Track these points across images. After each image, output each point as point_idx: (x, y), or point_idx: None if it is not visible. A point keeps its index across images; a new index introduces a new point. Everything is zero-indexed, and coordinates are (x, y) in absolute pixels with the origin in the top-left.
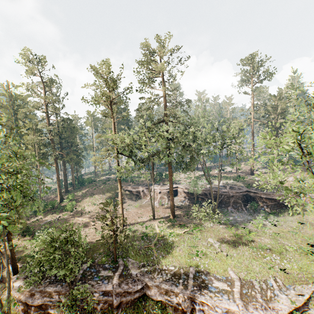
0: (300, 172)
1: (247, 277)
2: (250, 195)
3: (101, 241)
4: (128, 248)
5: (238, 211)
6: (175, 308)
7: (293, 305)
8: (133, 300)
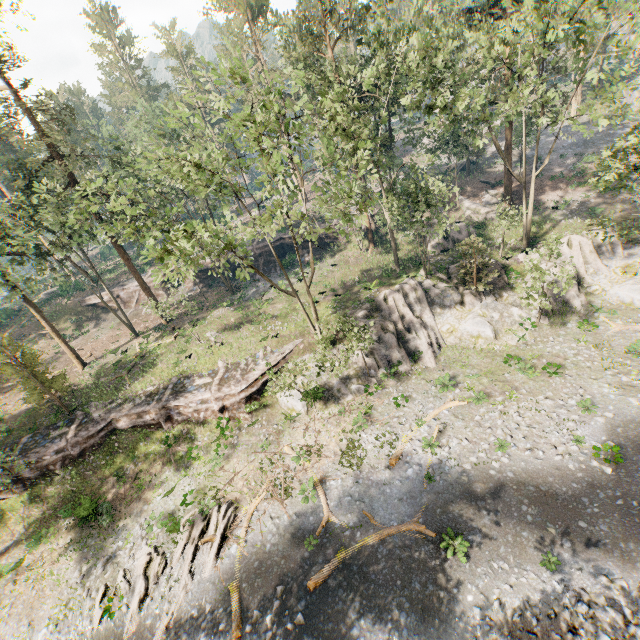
0: None
1: (236, 360)
2: (286, 243)
3: (47, 401)
4: (90, 392)
5: (268, 276)
6: (153, 425)
7: (267, 367)
8: (100, 441)
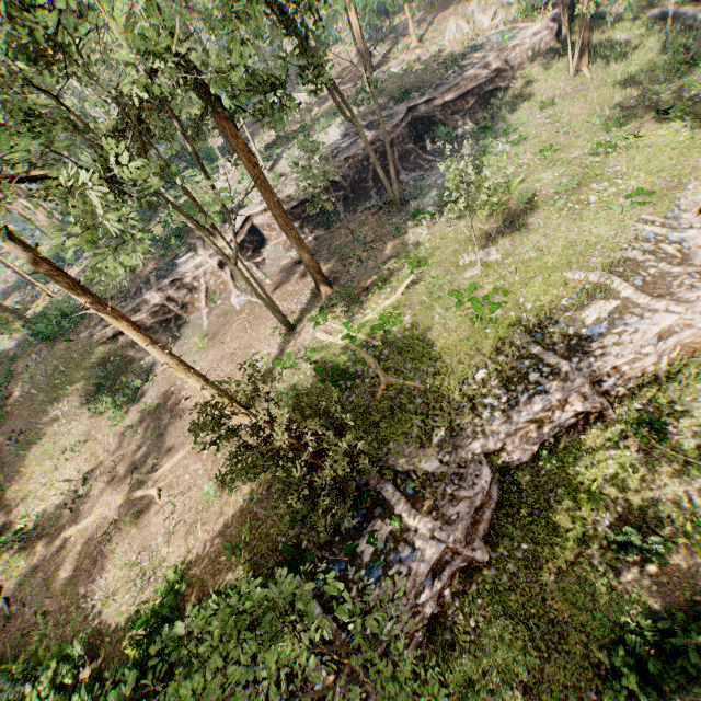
0: (445, 10)
1: (608, 260)
2: (421, 114)
3: (248, 500)
4: None
5: (428, 170)
6: (571, 426)
7: None
8: (495, 507)
